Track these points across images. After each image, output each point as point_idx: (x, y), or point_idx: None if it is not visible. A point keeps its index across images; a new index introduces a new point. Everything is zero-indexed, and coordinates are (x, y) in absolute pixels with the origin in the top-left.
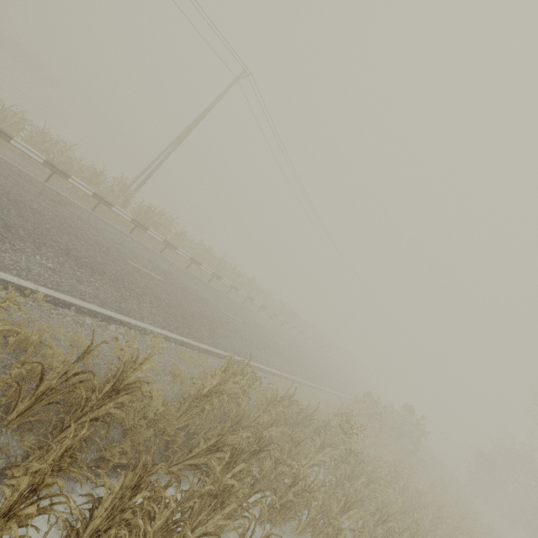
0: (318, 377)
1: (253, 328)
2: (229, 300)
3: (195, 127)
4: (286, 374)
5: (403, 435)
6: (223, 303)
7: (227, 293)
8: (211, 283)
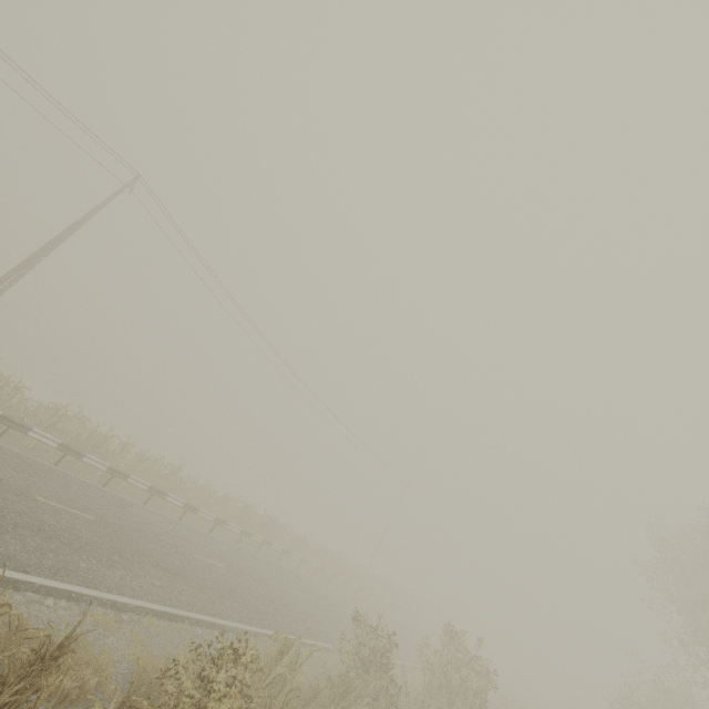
0: (287, 618)
1: (126, 531)
2: (91, 491)
3: (58, 240)
4: (170, 608)
5: (458, 703)
6: (58, 489)
7: (103, 486)
8: (67, 470)
